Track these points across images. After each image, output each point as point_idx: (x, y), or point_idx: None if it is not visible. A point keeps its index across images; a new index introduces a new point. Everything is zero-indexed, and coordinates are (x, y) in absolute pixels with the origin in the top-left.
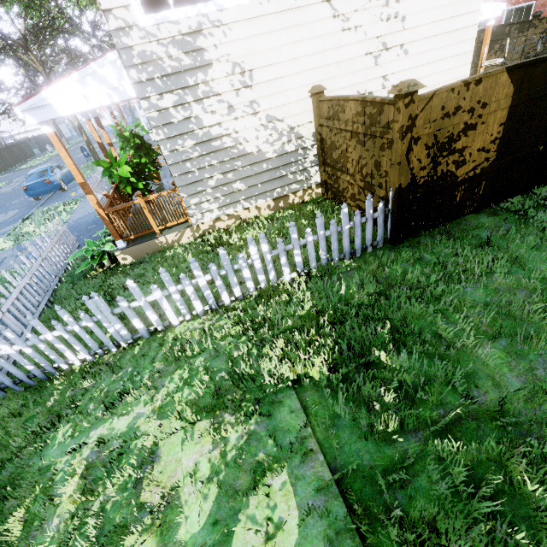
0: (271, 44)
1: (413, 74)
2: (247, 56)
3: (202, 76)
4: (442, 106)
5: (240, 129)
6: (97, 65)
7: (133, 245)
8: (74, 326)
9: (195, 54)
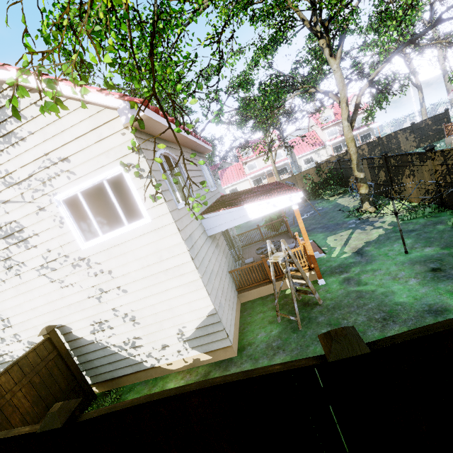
0: (15, 303)
1: (142, 303)
2: (3, 311)
3: None
4: None
5: (13, 350)
6: None
7: None
8: None
9: None
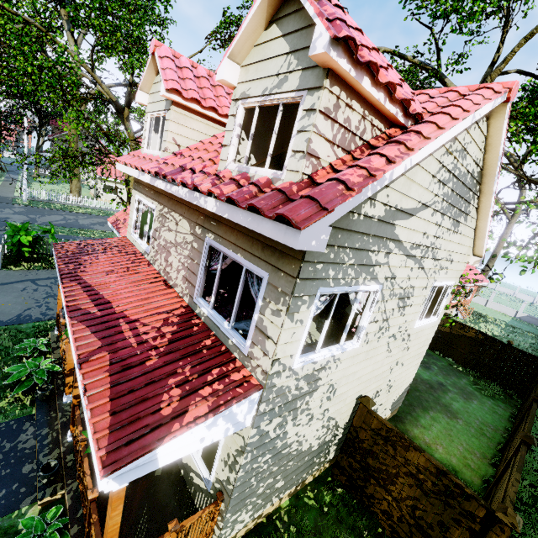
0: (355, 369)
1: (399, 375)
2: (339, 378)
3: (307, 397)
4: None
5: (308, 433)
6: (237, 405)
7: None
8: None
9: (313, 382)
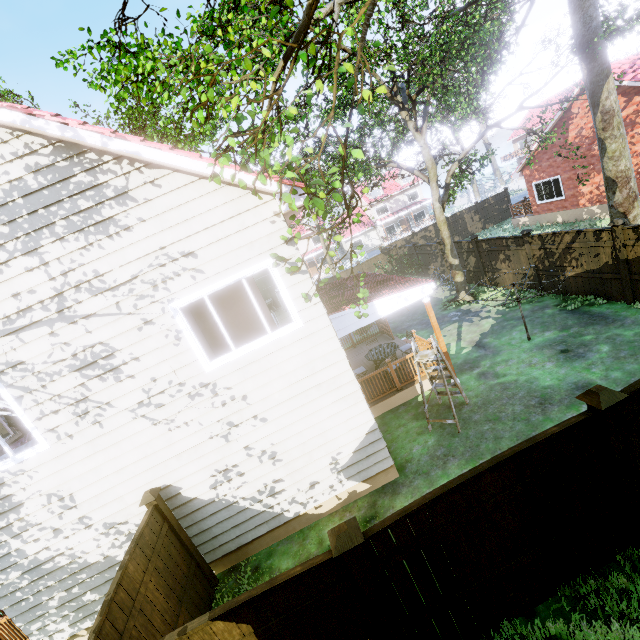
0: (87, 467)
1: (285, 433)
2: (63, 484)
3: (15, 515)
4: None
5: (74, 545)
6: None
7: None
8: None
9: (2, 501)
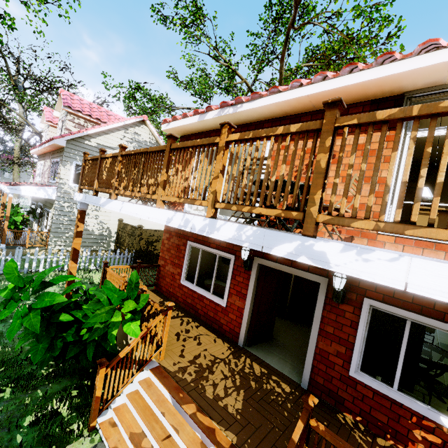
0: None
1: (154, 227)
2: None
3: None
4: (150, 233)
5: (89, 221)
6: (48, 187)
7: (11, 248)
8: (3, 257)
9: None
